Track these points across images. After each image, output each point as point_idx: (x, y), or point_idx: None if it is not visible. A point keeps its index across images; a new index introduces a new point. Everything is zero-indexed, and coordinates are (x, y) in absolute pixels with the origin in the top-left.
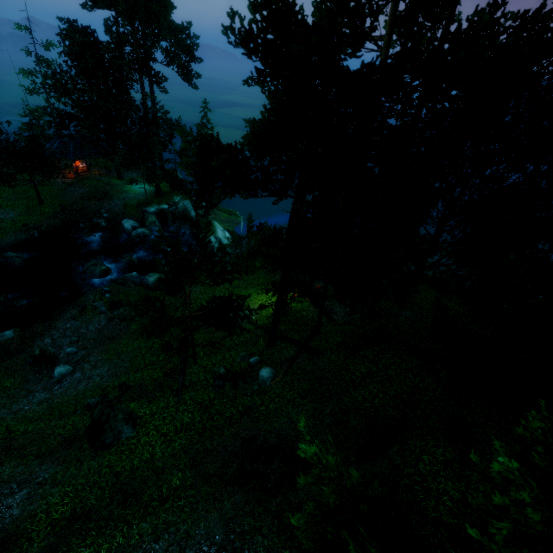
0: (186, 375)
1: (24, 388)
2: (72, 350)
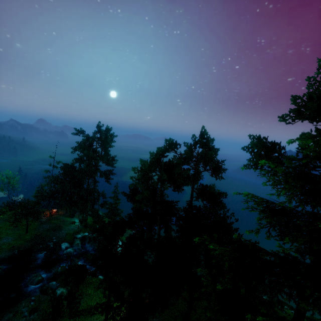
0: None
1: None
2: None
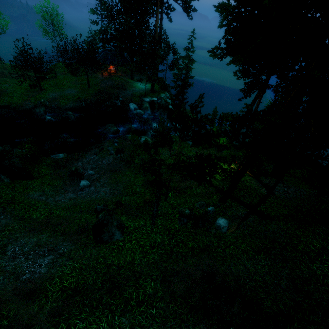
0: (158, 206)
1: (63, 188)
2: (91, 172)
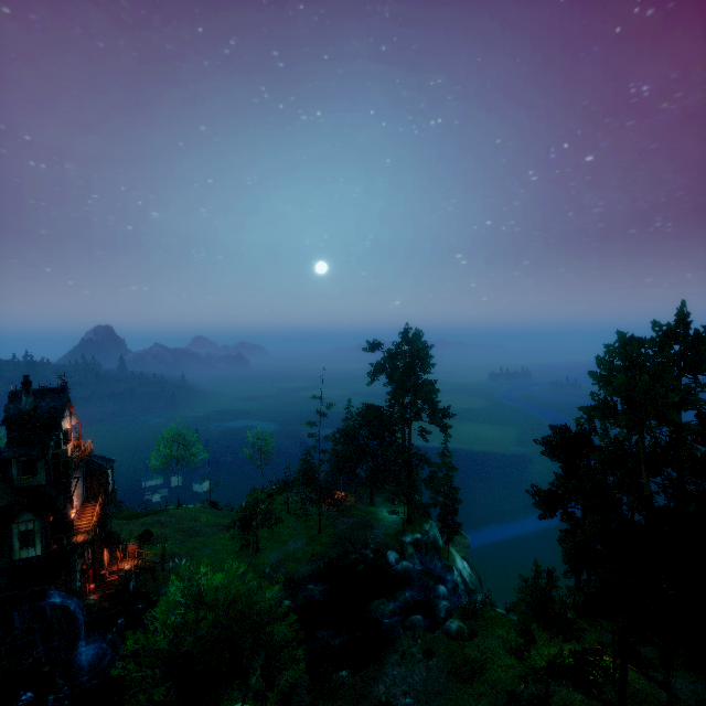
0: None
1: None
2: (410, 701)
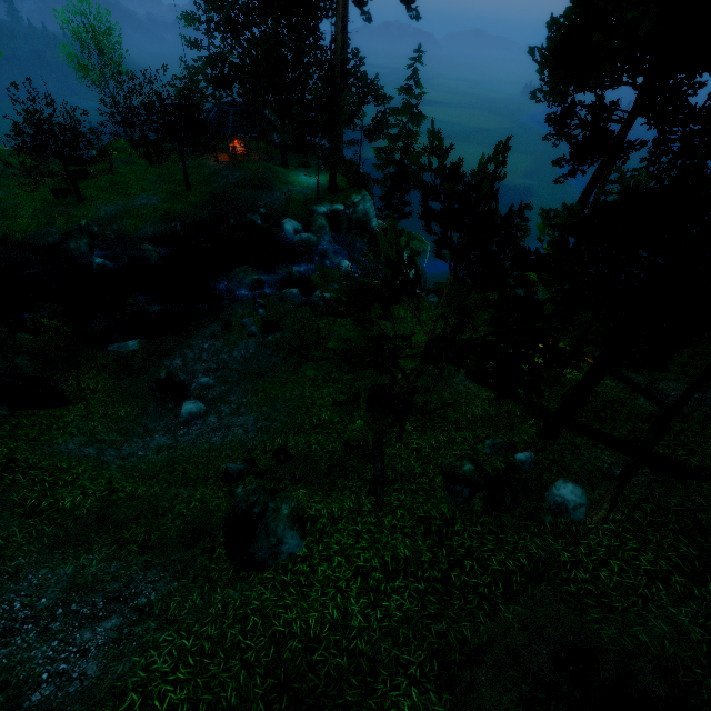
0: (384, 457)
1: (141, 423)
2: (207, 381)
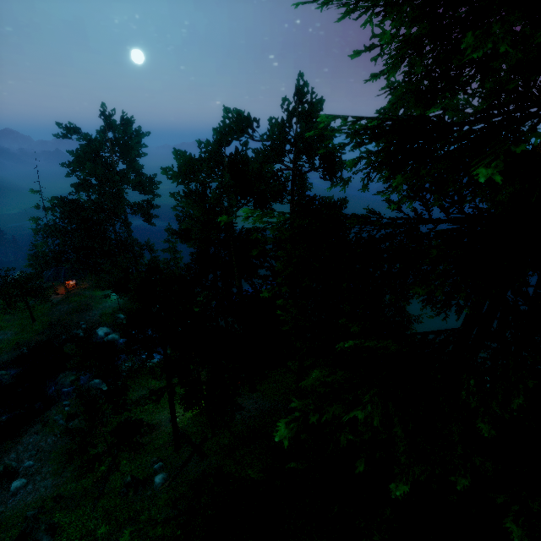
0: (108, 482)
1: None
2: (29, 463)
